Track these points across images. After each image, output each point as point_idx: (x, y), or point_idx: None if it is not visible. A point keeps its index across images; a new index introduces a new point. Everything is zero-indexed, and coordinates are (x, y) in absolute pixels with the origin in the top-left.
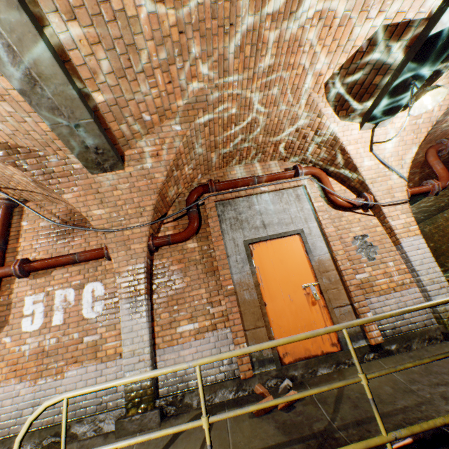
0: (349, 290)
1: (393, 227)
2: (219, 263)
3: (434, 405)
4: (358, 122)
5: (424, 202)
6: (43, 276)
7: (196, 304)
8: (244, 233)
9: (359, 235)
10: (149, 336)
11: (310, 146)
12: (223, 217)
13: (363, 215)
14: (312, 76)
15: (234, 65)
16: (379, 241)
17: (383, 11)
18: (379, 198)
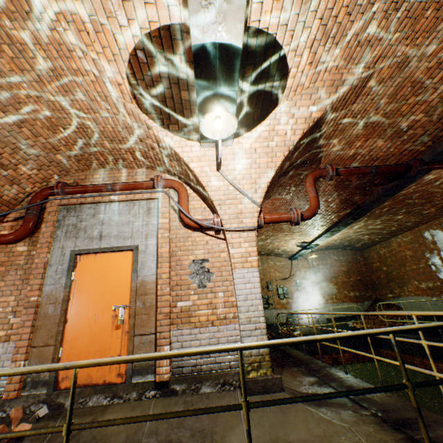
0: (157, 318)
1: (231, 255)
2: (34, 271)
3: None
4: (197, 138)
5: (372, 224)
6: None
7: (0, 312)
8: (77, 243)
9: (200, 259)
10: None
11: (164, 158)
12: (62, 223)
13: (214, 237)
14: (112, 84)
15: (5, 65)
16: (219, 268)
17: (133, 19)
18: (225, 222)
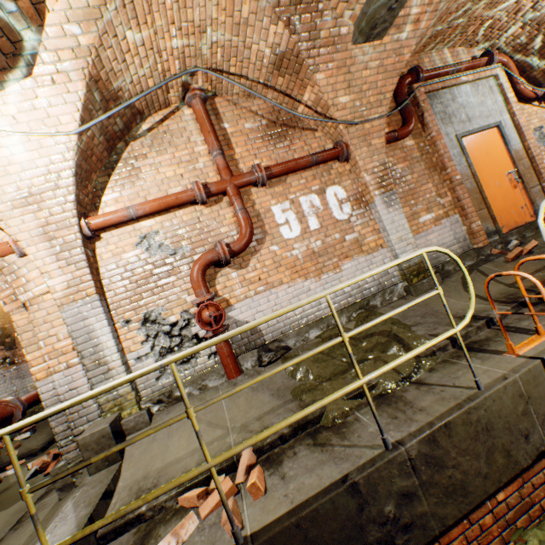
0: (540, 173)
1: None
2: (444, 157)
3: None
4: None
5: None
6: (278, 184)
7: (428, 198)
8: (454, 128)
9: (537, 127)
10: (408, 225)
11: (513, 26)
12: (432, 112)
13: (538, 107)
14: None
15: None
16: None
17: None
18: None
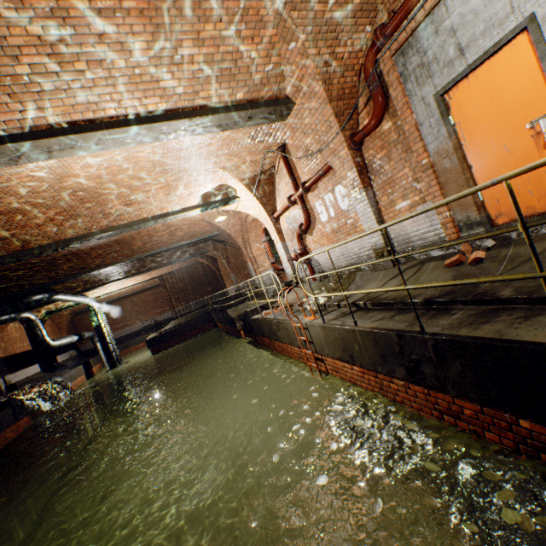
0: None
1: None
2: (410, 139)
3: None
4: None
5: None
6: (315, 189)
7: (404, 185)
8: (434, 83)
9: None
10: (374, 217)
11: None
12: (405, 74)
13: None
14: None
15: None
16: None
17: None
18: None
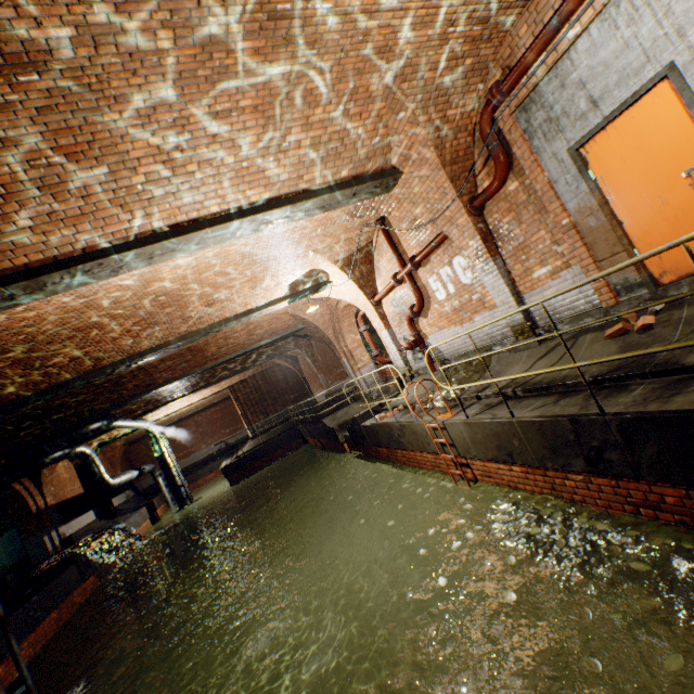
0: None
1: None
2: (543, 199)
3: None
4: None
5: None
6: (427, 264)
7: (541, 249)
8: (565, 138)
9: None
10: (507, 289)
11: None
12: (530, 131)
13: None
14: None
15: (378, 41)
16: None
17: None
18: None
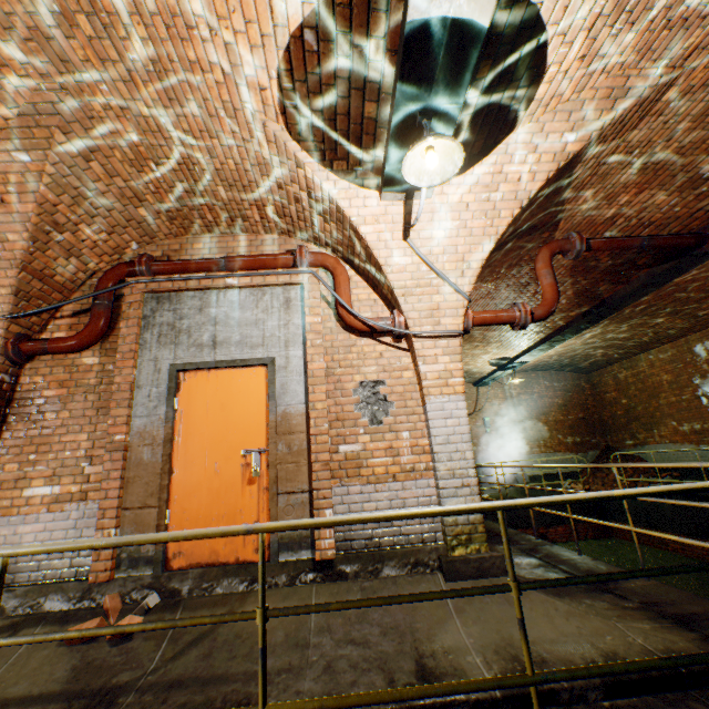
0: (312, 469)
1: (422, 376)
2: (116, 396)
3: (300, 676)
4: (376, 185)
5: (613, 332)
6: None
7: (67, 457)
8: (177, 353)
9: (371, 380)
10: None
11: (314, 218)
12: (152, 321)
13: (391, 347)
14: (249, 88)
15: (77, 51)
16: (401, 395)
17: None
18: (412, 323)
